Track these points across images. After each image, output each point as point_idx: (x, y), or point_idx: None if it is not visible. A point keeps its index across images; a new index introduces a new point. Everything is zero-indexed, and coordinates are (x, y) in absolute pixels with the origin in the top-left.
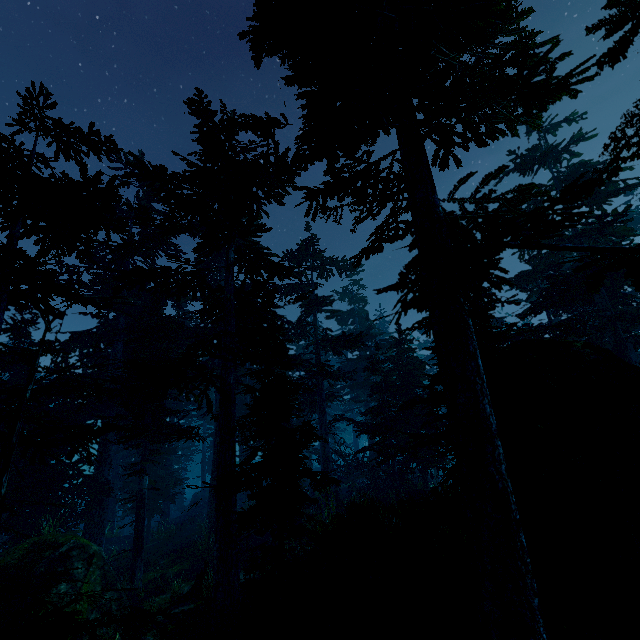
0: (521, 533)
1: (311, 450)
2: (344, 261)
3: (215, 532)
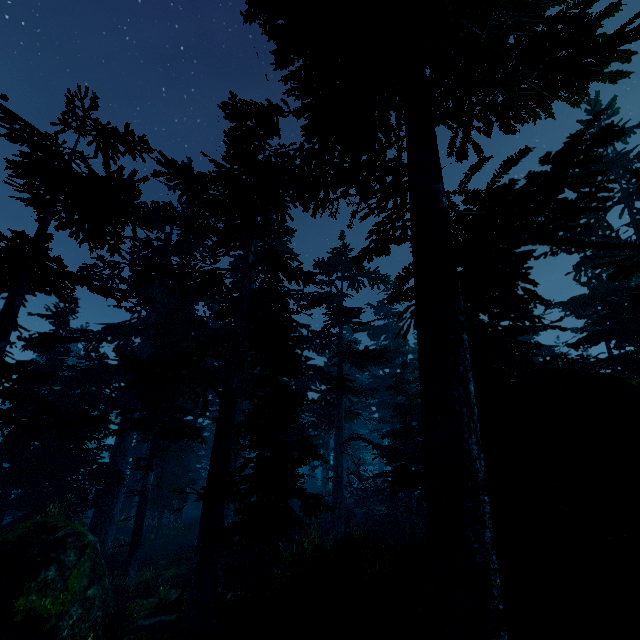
0: (503, 632)
1: (329, 467)
2: (376, 273)
3: (197, 543)
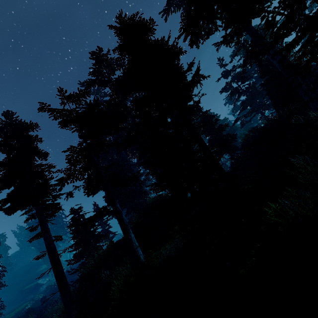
0: None
1: None
2: None
3: None
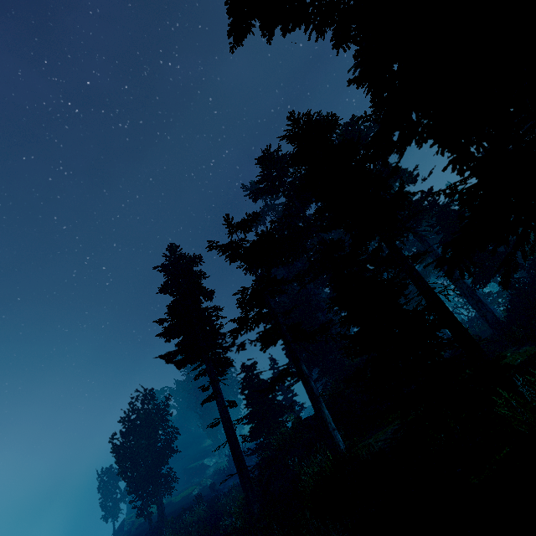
0: None
1: None
2: None
3: (463, 294)
